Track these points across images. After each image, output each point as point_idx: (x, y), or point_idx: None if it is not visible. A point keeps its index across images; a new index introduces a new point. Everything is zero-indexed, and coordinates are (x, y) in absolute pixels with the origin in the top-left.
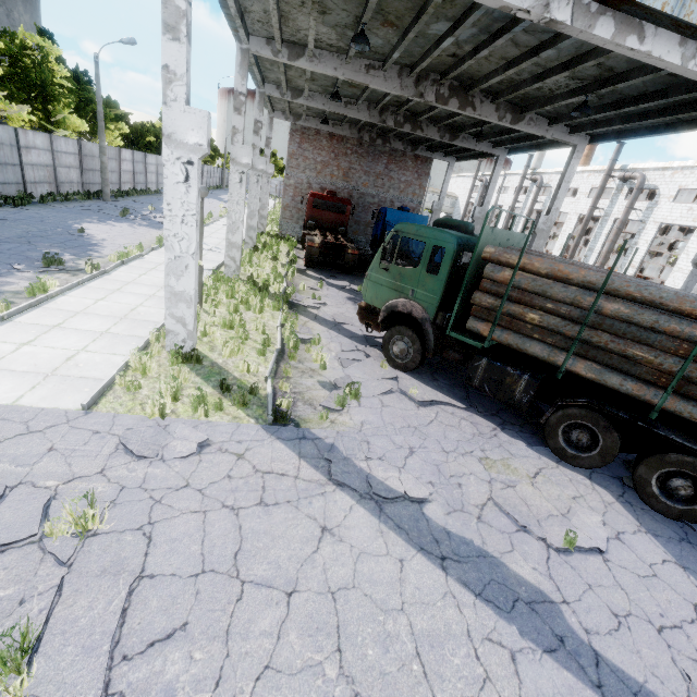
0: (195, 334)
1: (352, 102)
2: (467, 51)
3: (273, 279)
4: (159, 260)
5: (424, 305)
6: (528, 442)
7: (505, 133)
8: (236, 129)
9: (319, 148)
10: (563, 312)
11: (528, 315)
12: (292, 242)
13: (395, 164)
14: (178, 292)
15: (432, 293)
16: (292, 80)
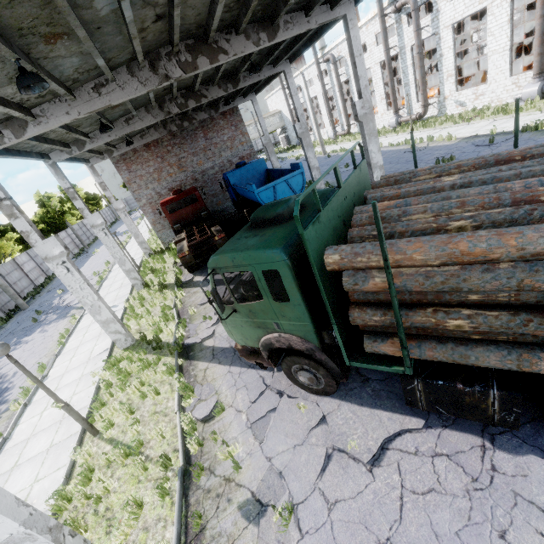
0: (74, 541)
1: (131, 117)
2: (166, 3)
3: (163, 323)
4: (62, 370)
5: (299, 335)
6: (542, 450)
7: (274, 49)
8: (25, 231)
9: (145, 162)
10: (504, 299)
11: (448, 323)
12: (173, 251)
13: (211, 131)
14: (4, 541)
15: (299, 321)
16: (63, 138)
